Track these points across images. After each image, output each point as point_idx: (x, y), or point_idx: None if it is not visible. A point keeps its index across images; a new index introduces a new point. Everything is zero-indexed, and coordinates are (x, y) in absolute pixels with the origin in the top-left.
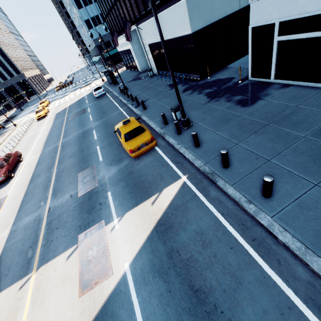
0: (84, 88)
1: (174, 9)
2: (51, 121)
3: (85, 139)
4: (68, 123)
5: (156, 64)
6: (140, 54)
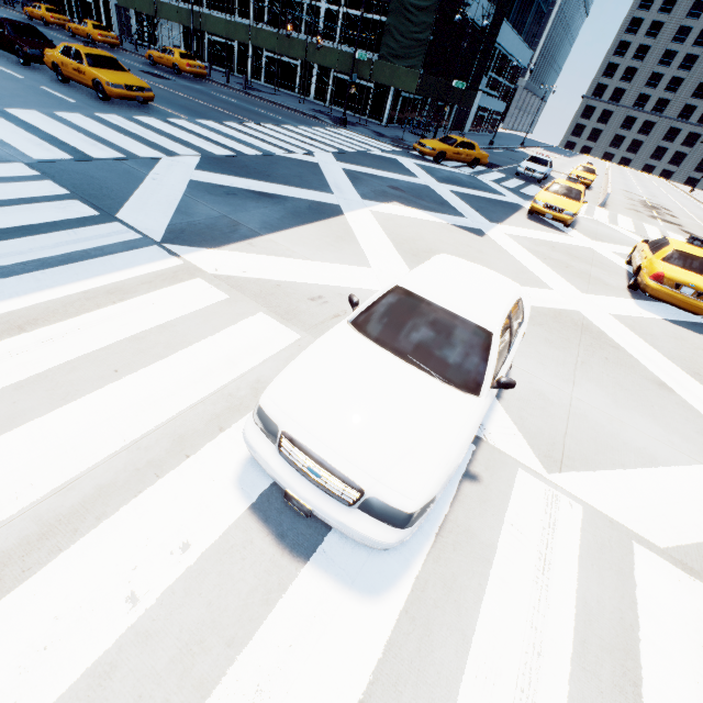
0: None
1: None
2: None
3: None
4: None
5: None
6: None
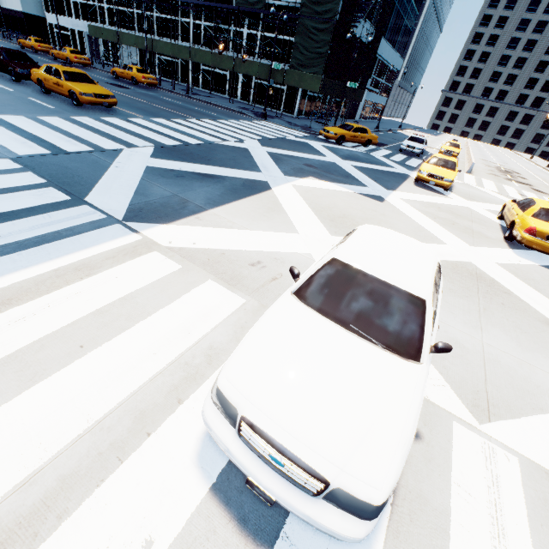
0: None
1: None
2: None
3: None
4: None
5: None
6: None
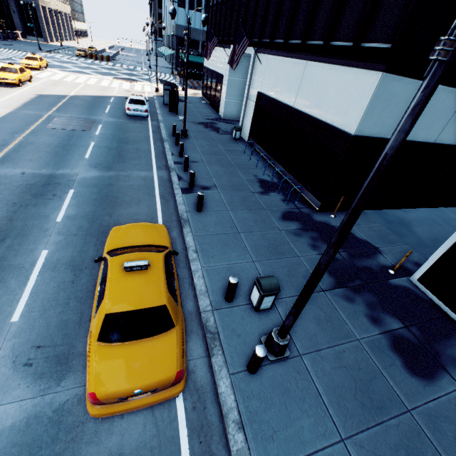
0: (121, 82)
1: (344, 74)
2: (16, 102)
3: (37, 201)
4: (41, 130)
5: (253, 127)
6: (234, 92)
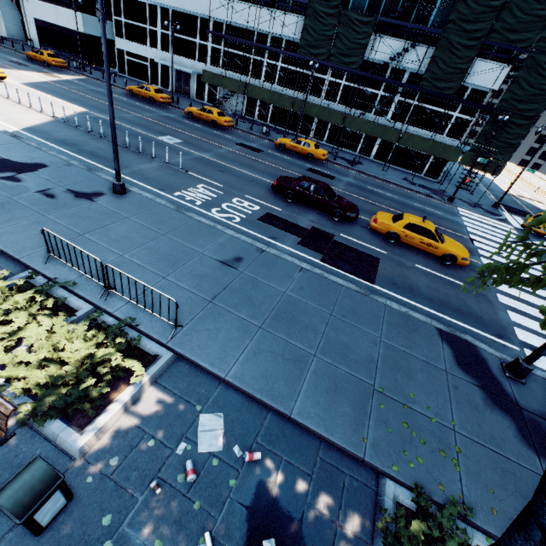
0: None
1: (72, 13)
2: None
3: None
4: None
5: (40, 39)
6: (9, 19)
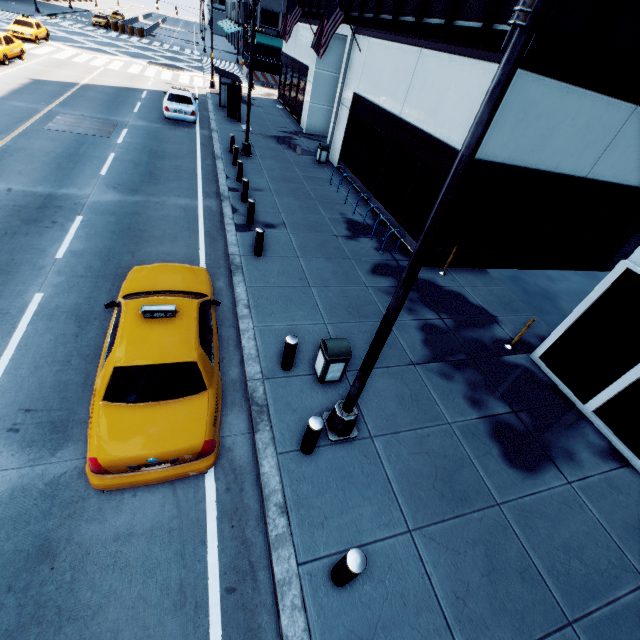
0: (159, 69)
1: (468, 70)
2: (0, 88)
3: (29, 229)
4: (36, 131)
5: (345, 145)
6: (323, 94)
